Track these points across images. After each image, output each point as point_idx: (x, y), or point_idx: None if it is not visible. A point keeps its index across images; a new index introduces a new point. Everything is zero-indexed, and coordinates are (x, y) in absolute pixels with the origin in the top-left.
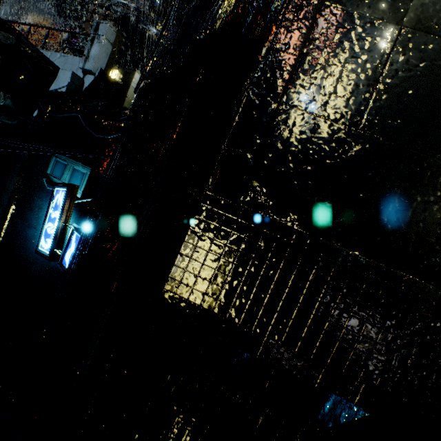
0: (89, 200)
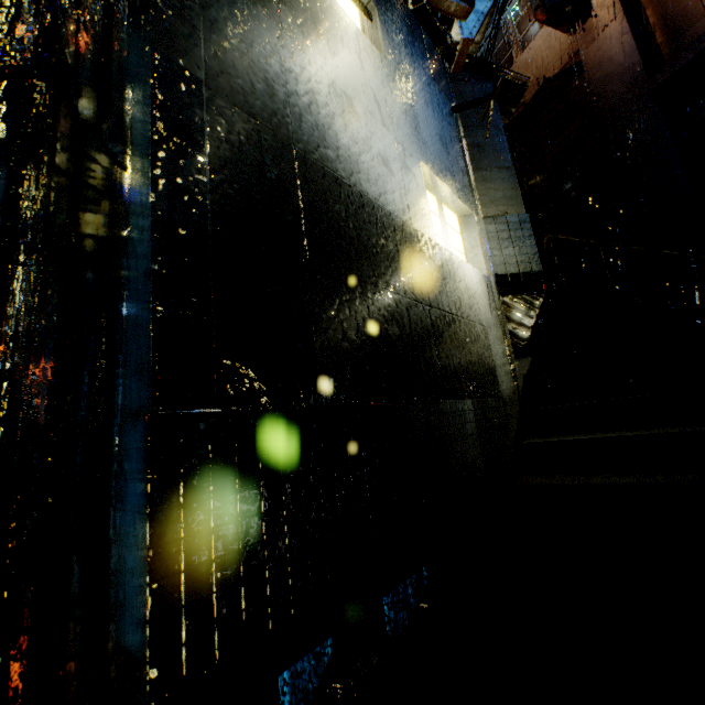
0: None
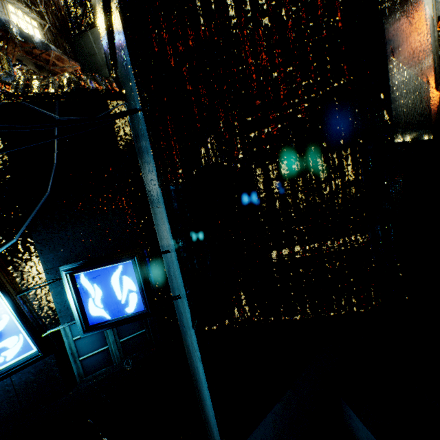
0: (9, 245)
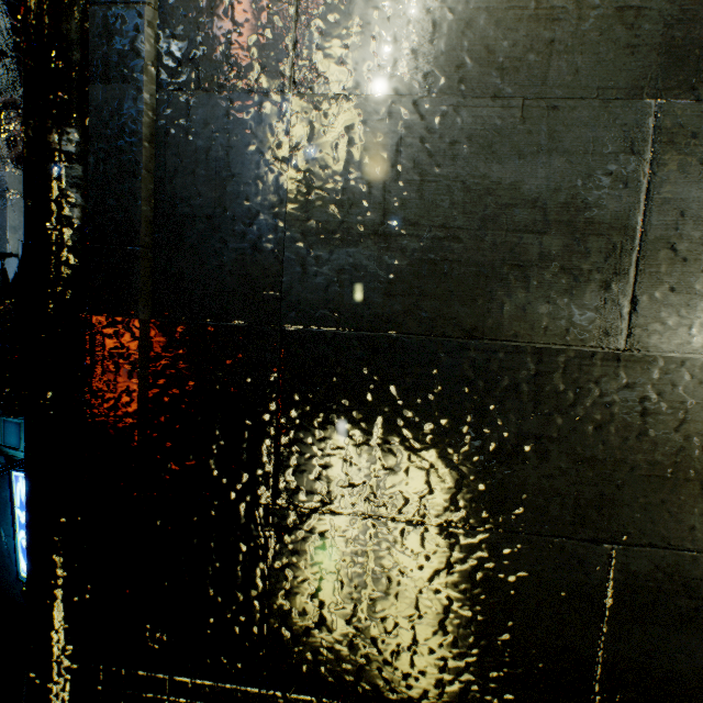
0: None
